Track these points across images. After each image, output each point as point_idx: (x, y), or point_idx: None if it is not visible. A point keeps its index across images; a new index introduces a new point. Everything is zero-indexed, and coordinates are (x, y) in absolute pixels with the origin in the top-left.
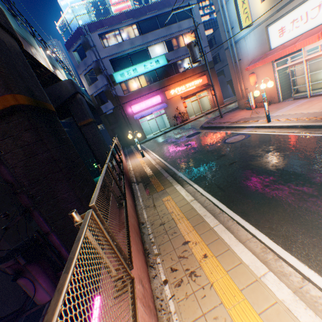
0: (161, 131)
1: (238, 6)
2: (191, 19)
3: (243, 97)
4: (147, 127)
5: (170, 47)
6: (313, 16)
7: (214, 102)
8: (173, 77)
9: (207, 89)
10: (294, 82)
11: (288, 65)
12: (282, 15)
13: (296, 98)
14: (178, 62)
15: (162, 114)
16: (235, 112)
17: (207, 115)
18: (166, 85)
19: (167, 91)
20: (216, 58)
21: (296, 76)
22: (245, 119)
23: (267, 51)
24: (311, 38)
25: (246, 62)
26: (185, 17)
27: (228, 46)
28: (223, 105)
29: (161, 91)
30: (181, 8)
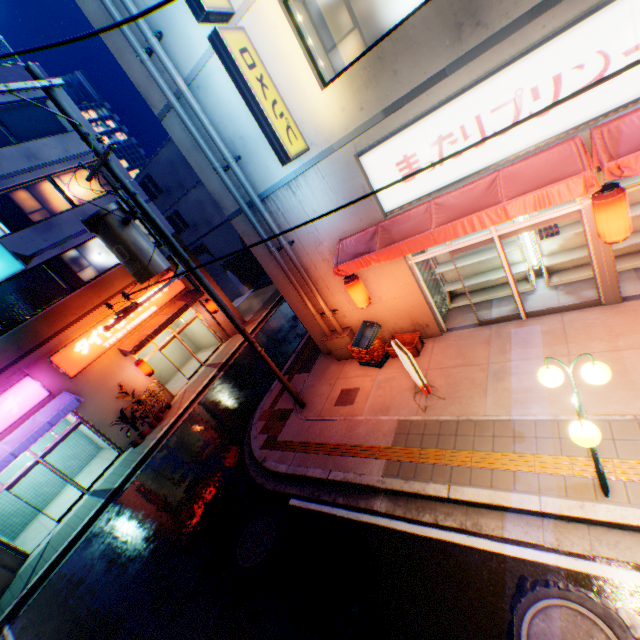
0: (88, 486)
1: (252, 89)
2: (69, 135)
3: (332, 329)
4: (20, 492)
5: (16, 215)
6: (501, 127)
7: (222, 327)
8: (67, 301)
9: (192, 303)
10: (438, 274)
11: (449, 249)
12: (404, 122)
13: (488, 320)
14: (70, 252)
15: (72, 431)
16: (329, 372)
17: (228, 375)
18: (47, 333)
19: (60, 350)
20: (174, 219)
21: (439, 262)
22: (426, 433)
23: (380, 218)
24: (560, 186)
25: (314, 245)
26: (44, 129)
27: (243, 207)
28: (249, 329)
29: (33, 360)
30: (16, 105)
